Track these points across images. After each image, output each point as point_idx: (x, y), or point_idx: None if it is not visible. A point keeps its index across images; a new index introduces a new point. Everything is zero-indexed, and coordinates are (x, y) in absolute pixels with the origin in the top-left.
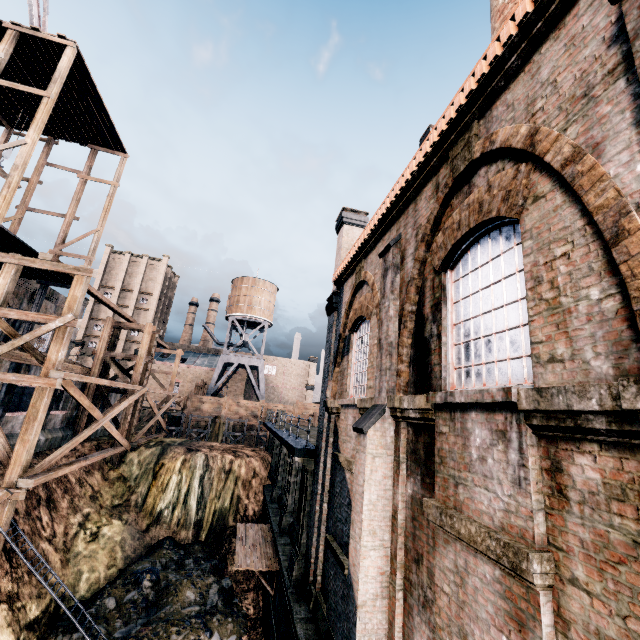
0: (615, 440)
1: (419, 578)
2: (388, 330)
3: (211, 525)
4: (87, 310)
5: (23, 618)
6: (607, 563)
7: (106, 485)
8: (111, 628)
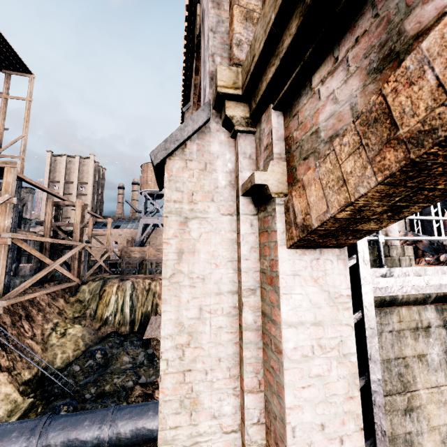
0: None
1: None
2: None
3: (140, 322)
4: (43, 199)
5: (20, 379)
6: None
7: (68, 306)
8: (77, 380)
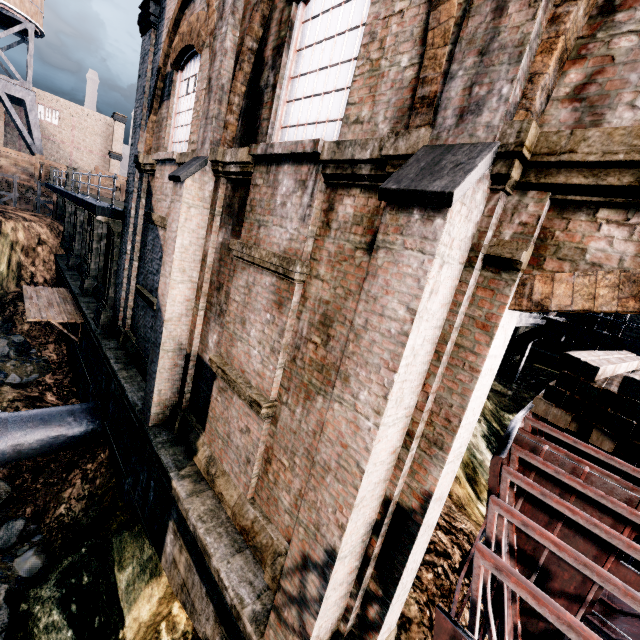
0: (370, 184)
1: (218, 299)
2: (221, 67)
3: None
4: None
5: None
6: (338, 262)
7: None
8: None
